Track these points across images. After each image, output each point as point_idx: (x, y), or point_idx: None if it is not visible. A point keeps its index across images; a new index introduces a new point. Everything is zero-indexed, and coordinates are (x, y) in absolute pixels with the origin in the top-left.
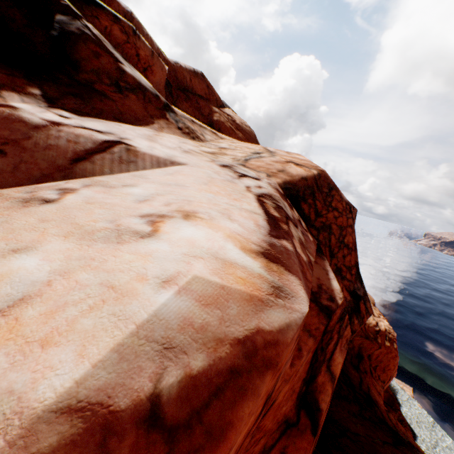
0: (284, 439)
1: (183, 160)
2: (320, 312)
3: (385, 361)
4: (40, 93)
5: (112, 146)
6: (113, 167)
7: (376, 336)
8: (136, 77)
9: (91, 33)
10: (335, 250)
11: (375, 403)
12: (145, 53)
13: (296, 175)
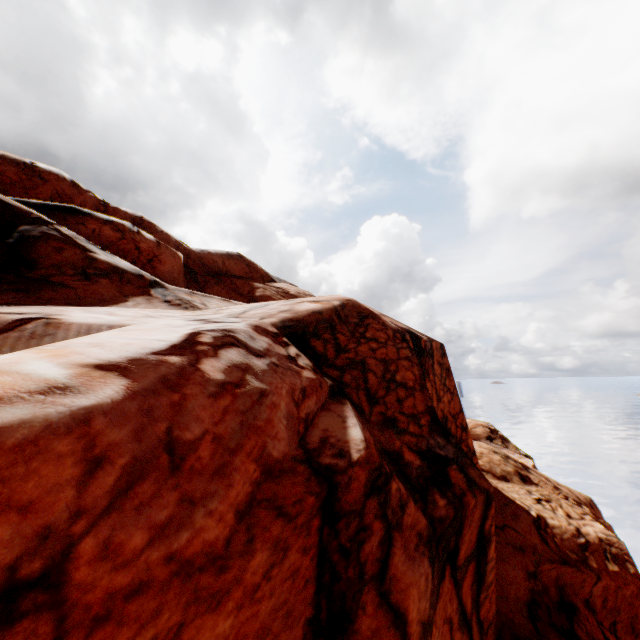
0: None
1: (129, 322)
2: (312, 476)
3: (625, 607)
4: None
5: (26, 323)
6: (17, 344)
7: (583, 556)
8: (112, 262)
9: (59, 233)
10: (381, 393)
11: None
12: (148, 245)
13: (305, 310)
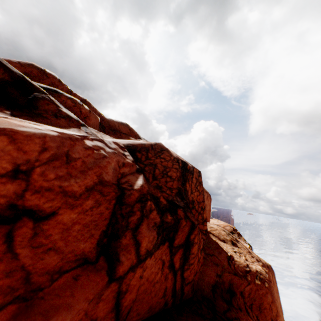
0: (79, 270)
1: None
2: (117, 188)
3: (258, 298)
4: (10, 113)
5: None
6: None
7: (246, 274)
8: (67, 113)
9: (49, 98)
10: (159, 177)
11: None
12: (85, 111)
13: (138, 142)
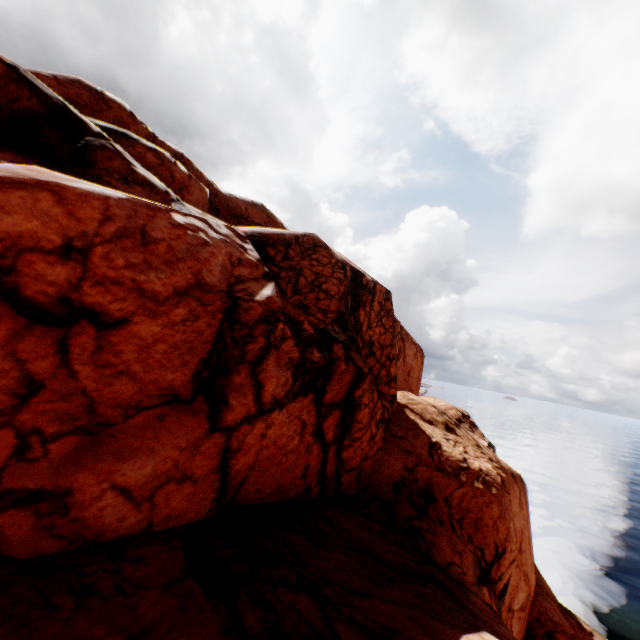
0: (166, 408)
1: None
2: (226, 297)
3: (475, 510)
4: None
5: None
6: None
7: (458, 472)
8: (147, 176)
9: (113, 148)
10: (305, 291)
11: (424, 538)
12: (181, 176)
13: (273, 231)
